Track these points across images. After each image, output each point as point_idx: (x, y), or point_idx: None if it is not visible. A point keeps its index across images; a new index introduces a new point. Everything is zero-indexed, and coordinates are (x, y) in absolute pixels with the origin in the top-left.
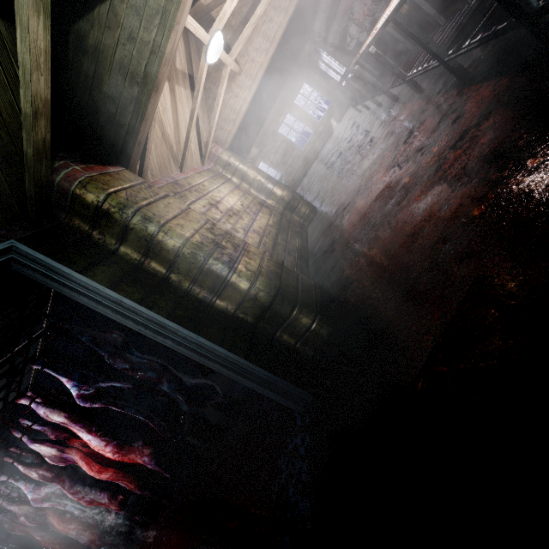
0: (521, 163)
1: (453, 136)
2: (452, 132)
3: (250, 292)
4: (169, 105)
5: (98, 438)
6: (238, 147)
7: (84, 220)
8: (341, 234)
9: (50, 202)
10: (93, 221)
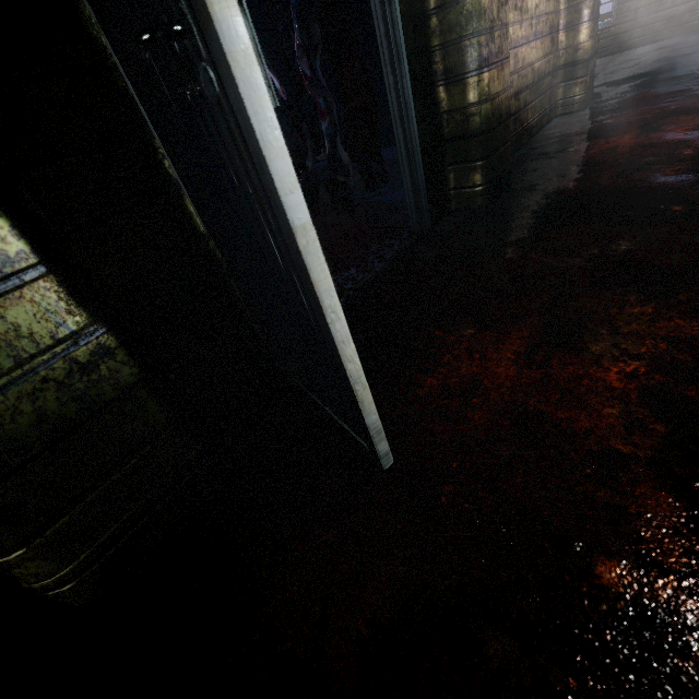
0: None
1: None
2: None
3: (471, 108)
4: None
5: None
6: None
7: None
8: (577, 150)
9: None
10: None
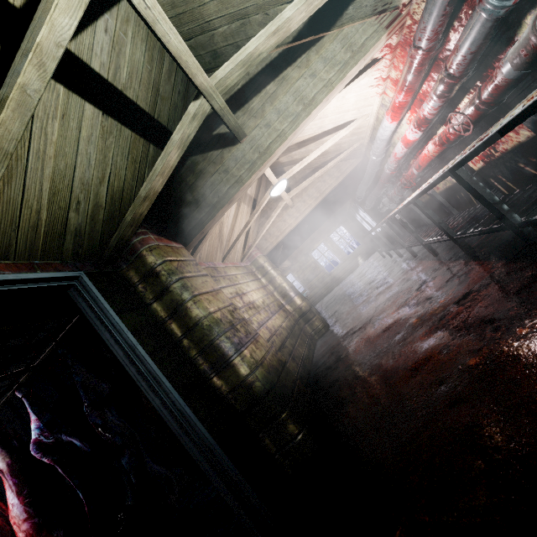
0: (512, 329)
1: (457, 294)
2: (457, 291)
3: (248, 379)
4: (232, 214)
5: (23, 506)
6: (274, 257)
7: (137, 274)
8: (347, 354)
9: (120, 254)
10: (144, 277)
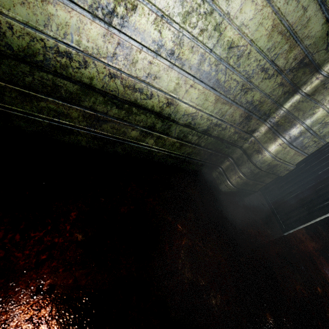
0: None
1: None
2: None
3: None
4: None
5: None
6: None
7: None
8: None
9: None
10: None
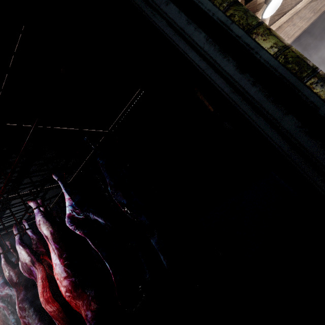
0: None
1: None
2: None
3: None
4: None
5: (63, 266)
6: None
7: None
8: None
9: None
10: None
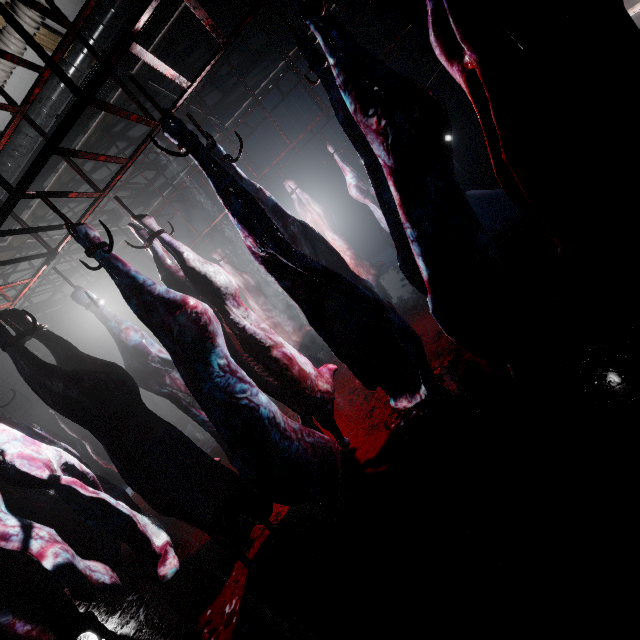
0: None
1: None
2: None
3: None
4: None
5: (342, 240)
6: None
7: None
8: None
9: None
10: None
